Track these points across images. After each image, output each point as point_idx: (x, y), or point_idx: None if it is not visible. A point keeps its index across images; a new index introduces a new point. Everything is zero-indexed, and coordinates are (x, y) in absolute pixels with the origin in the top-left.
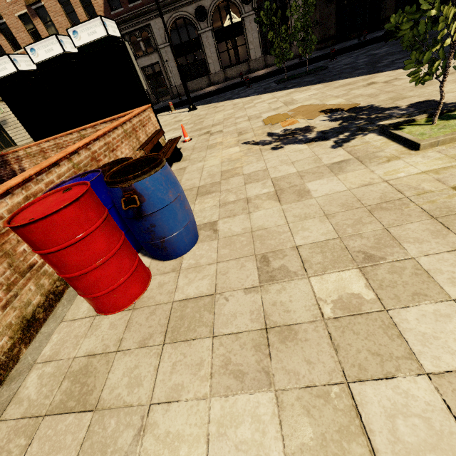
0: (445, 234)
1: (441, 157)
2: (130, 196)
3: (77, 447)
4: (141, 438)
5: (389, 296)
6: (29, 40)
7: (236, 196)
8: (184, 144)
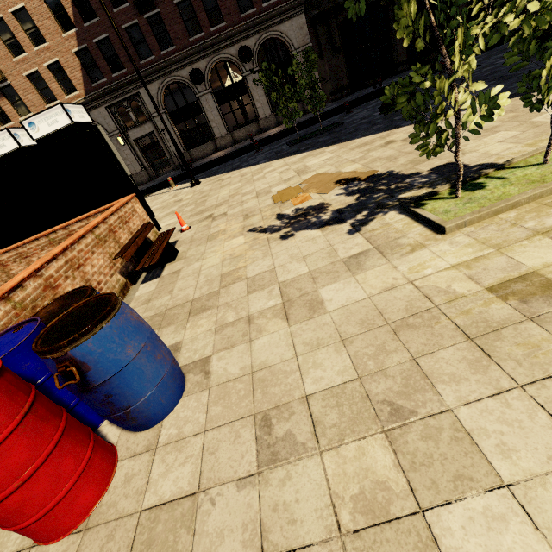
0: (486, 366)
1: (471, 243)
2: (65, 369)
3: None
4: None
5: (424, 482)
6: None
7: (236, 313)
8: (182, 234)
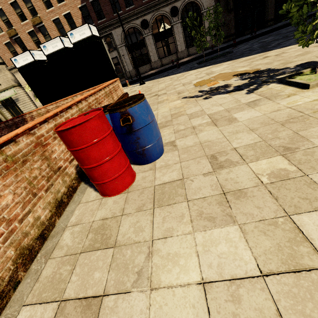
0: None
1: None
2: (126, 117)
3: (107, 267)
4: (150, 258)
5: (307, 167)
6: (34, 47)
7: (184, 126)
8: None
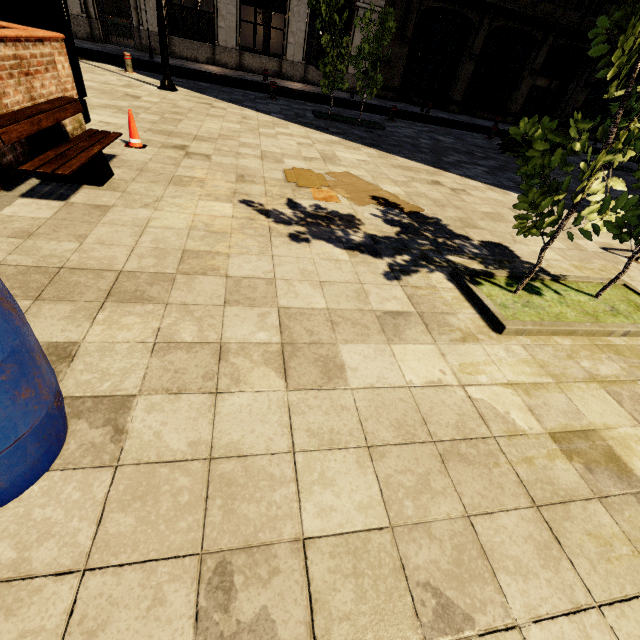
0: (557, 559)
1: (528, 360)
2: None
3: None
4: None
5: None
6: None
7: (198, 330)
8: (127, 150)
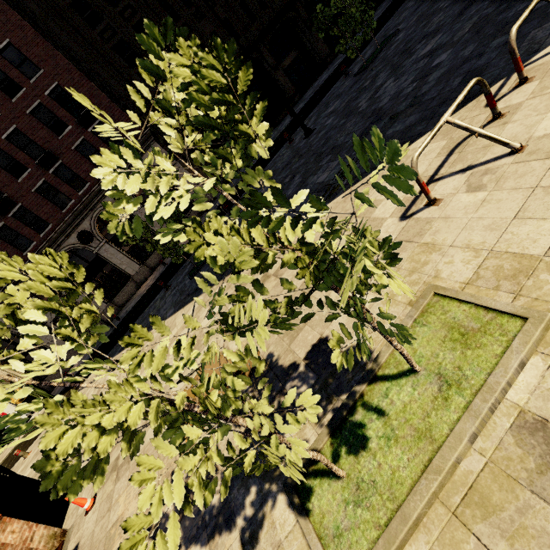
0: None
1: None
2: None
3: None
4: None
5: None
6: None
7: None
8: (85, 523)
